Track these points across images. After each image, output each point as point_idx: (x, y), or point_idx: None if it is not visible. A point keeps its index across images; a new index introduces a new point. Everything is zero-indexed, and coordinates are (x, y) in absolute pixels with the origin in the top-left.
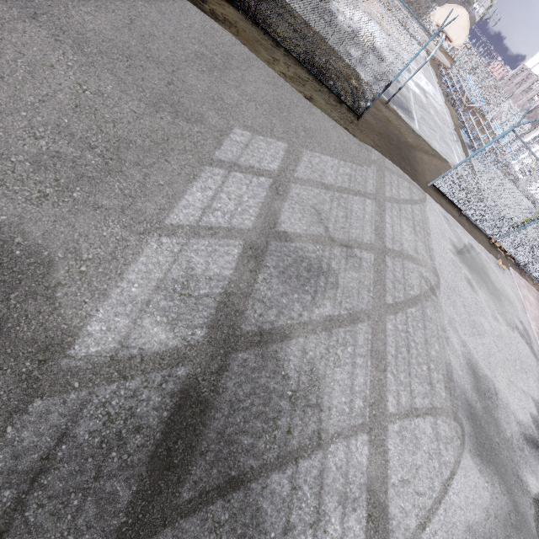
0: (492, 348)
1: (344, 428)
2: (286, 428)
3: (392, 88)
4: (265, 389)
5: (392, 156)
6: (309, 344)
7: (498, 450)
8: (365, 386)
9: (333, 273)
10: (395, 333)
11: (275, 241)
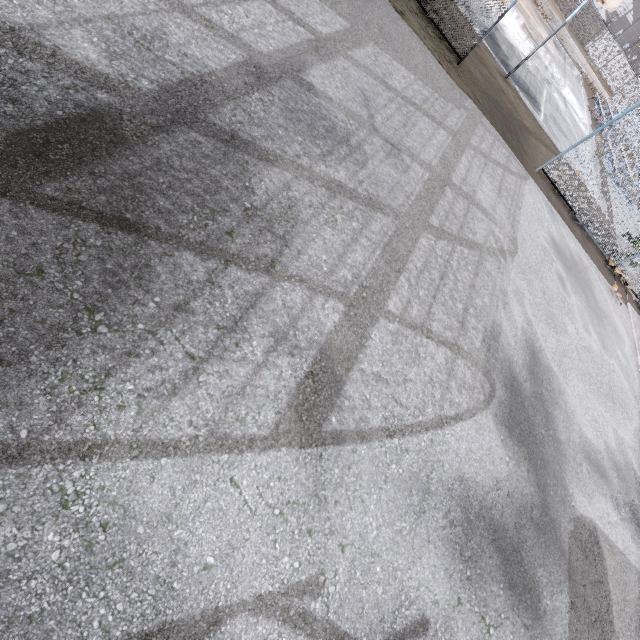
0: (570, 351)
1: (313, 281)
2: (227, 229)
3: (520, 72)
4: (214, 181)
5: (496, 121)
6: (298, 185)
7: (540, 442)
8: (363, 267)
9: (363, 154)
10: (429, 253)
11: (293, 82)
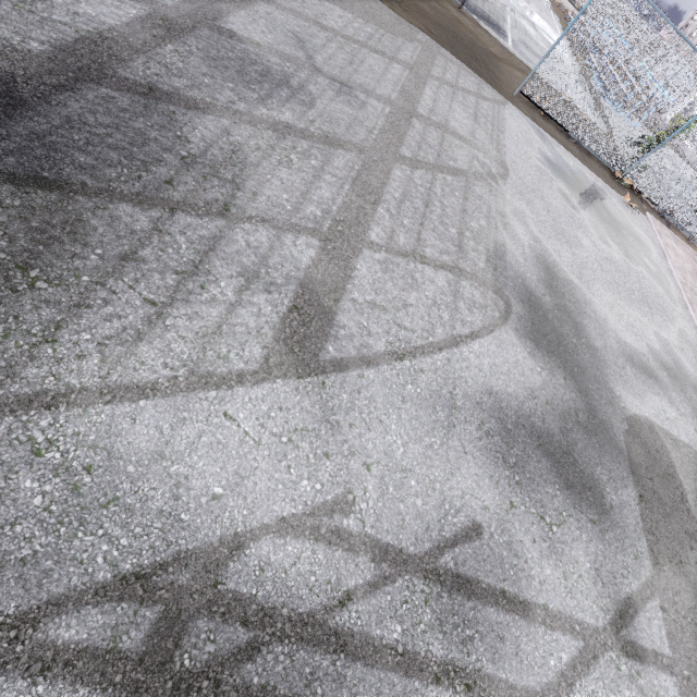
0: (590, 263)
1: (278, 220)
2: (165, 178)
3: (476, 1)
4: (139, 133)
5: (457, 52)
6: (239, 130)
7: (573, 351)
8: (333, 202)
9: (309, 94)
10: (406, 183)
11: (211, 31)
